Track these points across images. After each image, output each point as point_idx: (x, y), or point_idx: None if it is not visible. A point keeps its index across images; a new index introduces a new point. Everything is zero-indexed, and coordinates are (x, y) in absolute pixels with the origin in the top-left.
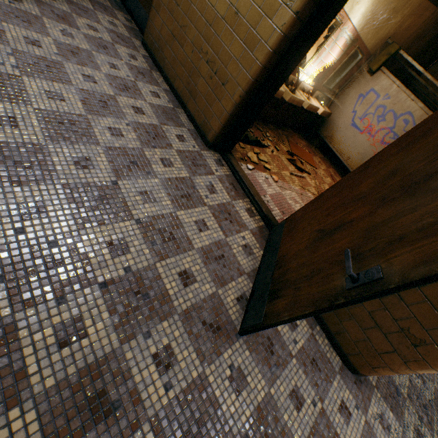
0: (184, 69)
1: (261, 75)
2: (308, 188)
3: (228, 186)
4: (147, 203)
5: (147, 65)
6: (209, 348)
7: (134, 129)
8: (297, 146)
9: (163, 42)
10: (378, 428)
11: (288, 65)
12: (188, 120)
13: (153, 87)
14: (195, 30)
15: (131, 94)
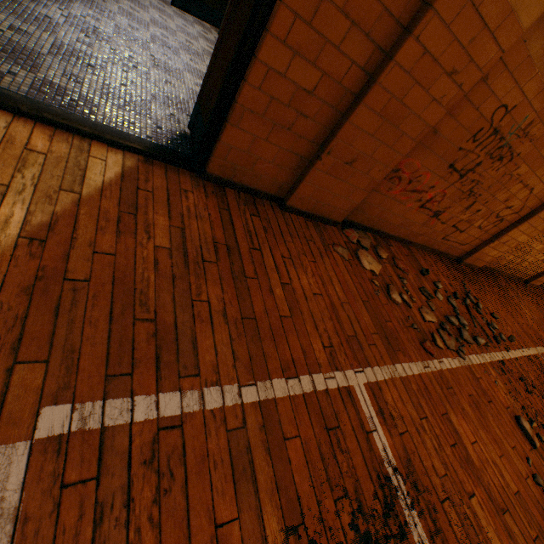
0: None
1: None
2: None
3: None
4: None
5: None
6: None
7: None
8: None
9: None
10: None
11: None
12: None
13: None
14: None
15: None
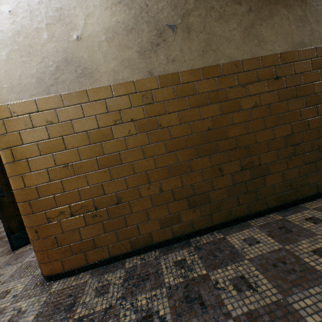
0: None
1: None
2: None
3: None
4: None
5: None
6: (0, 255)
7: None
8: None
9: None
10: (7, 318)
11: None
12: None
13: None
14: None
15: None
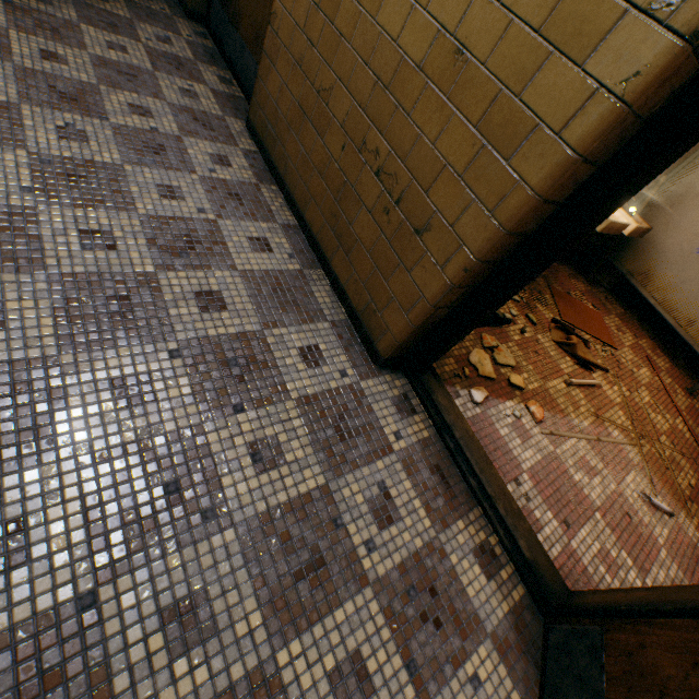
0: (325, 184)
1: (530, 218)
2: (609, 414)
3: (426, 479)
4: (183, 652)
5: (251, 172)
6: None
7: (189, 364)
8: (570, 300)
9: (284, 123)
10: None
11: (622, 188)
12: (333, 294)
13: (258, 224)
14: (349, 98)
15: (201, 256)
